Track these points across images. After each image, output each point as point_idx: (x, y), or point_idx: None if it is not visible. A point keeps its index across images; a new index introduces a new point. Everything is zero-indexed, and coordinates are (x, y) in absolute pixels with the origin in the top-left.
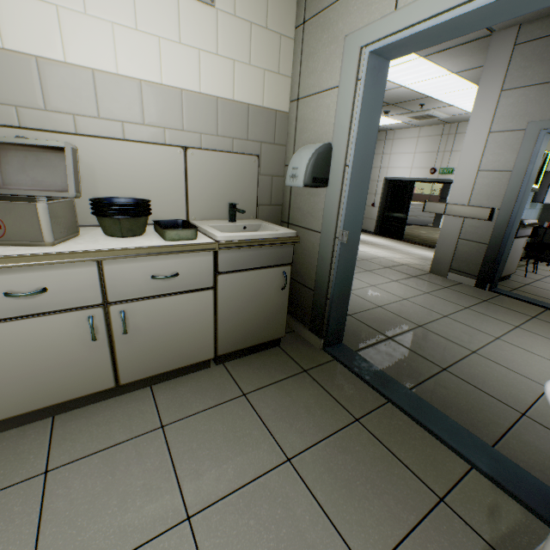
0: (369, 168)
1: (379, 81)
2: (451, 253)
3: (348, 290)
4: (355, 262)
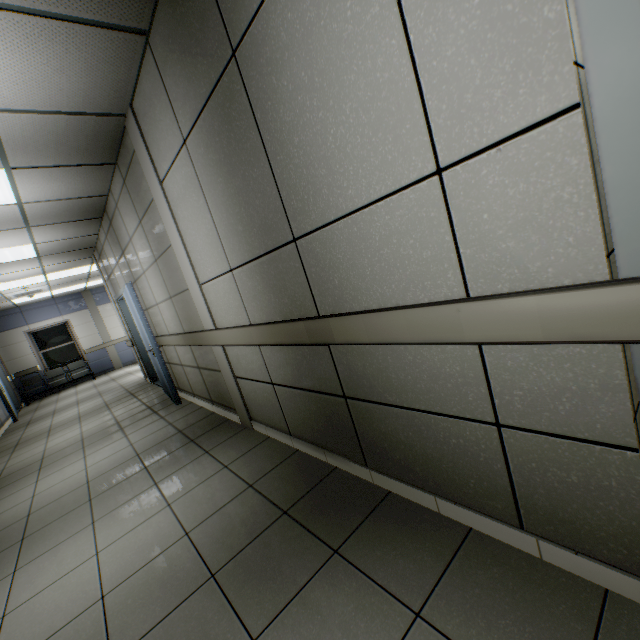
0: None
1: None
2: (142, 367)
3: None
4: None
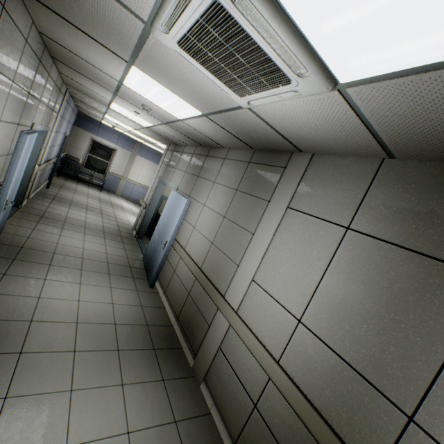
0: (37, 155)
1: (42, 135)
2: (137, 221)
3: (24, 189)
4: (28, 181)
